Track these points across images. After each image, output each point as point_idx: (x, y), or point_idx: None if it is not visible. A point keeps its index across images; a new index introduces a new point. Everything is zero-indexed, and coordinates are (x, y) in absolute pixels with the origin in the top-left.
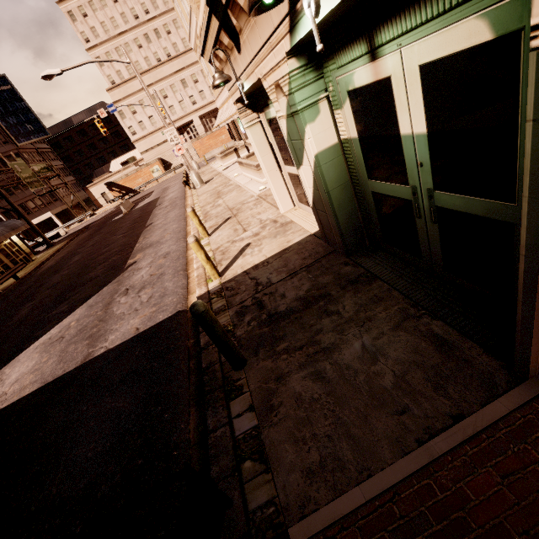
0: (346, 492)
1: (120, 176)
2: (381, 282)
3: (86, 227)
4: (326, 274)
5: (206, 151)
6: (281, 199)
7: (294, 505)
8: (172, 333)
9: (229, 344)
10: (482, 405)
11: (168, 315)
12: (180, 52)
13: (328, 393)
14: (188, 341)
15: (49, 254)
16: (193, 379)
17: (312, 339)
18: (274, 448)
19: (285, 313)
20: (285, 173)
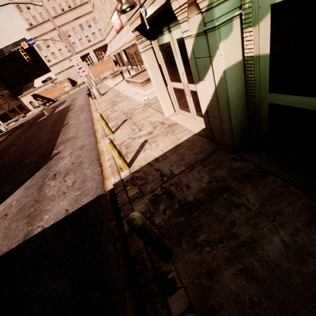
0: None
1: (42, 90)
2: (274, 177)
3: (20, 125)
4: (220, 168)
5: (99, 73)
6: (166, 106)
7: None
8: (96, 216)
9: (161, 244)
10: None
11: (90, 198)
12: (77, 5)
13: (268, 297)
14: (111, 223)
15: None
16: (121, 262)
17: (228, 232)
18: None
19: (194, 203)
20: (170, 87)
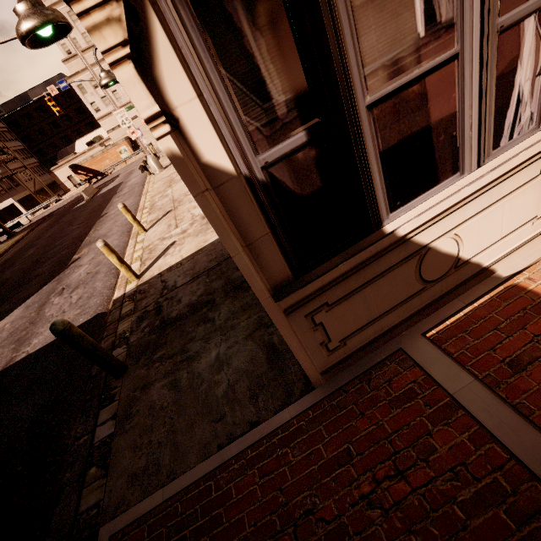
0: (152, 494)
1: (85, 158)
2: None
3: (49, 215)
4: (220, 278)
5: None
6: None
7: (112, 507)
8: None
9: (101, 356)
10: (276, 413)
11: (87, 318)
12: None
13: (175, 402)
14: None
15: (7, 246)
16: (89, 385)
17: (183, 347)
18: (117, 455)
19: (174, 320)
20: None
